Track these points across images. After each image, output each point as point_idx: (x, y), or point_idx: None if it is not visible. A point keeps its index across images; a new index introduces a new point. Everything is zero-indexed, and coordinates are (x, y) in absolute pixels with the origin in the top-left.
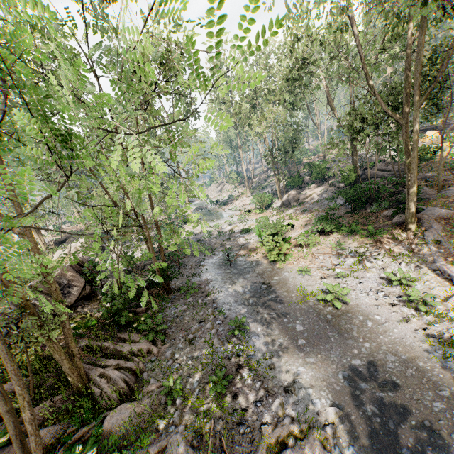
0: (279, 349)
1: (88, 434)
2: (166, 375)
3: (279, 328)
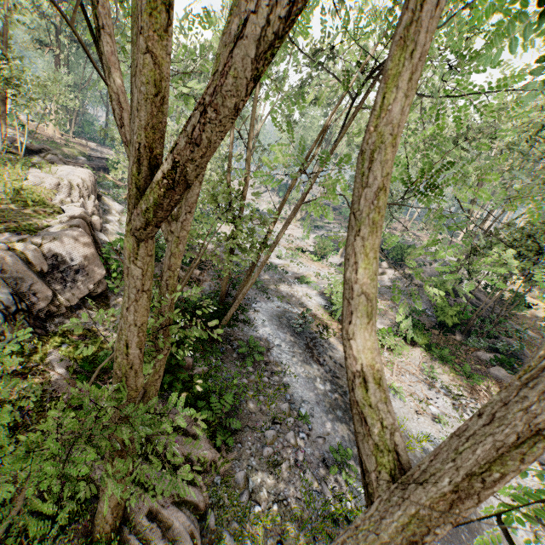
0: None
1: None
2: (244, 527)
3: None
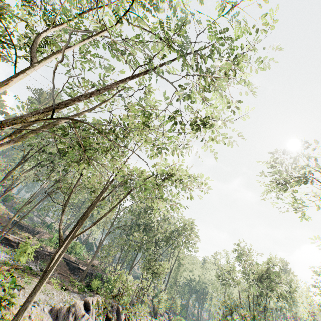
0: None
1: None
2: None
3: None
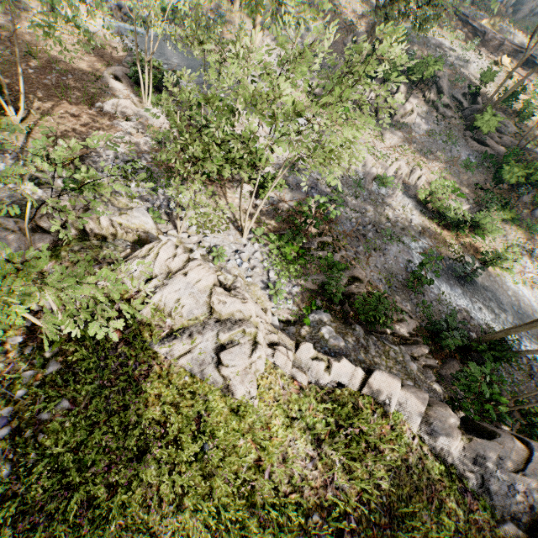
0: None
1: None
2: None
3: None
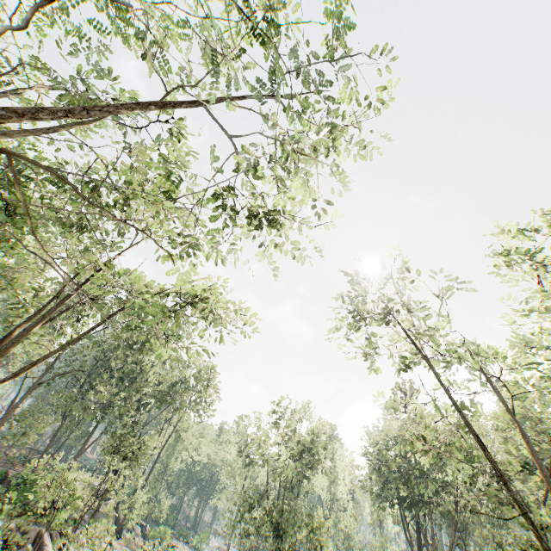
0: None
1: None
2: None
3: None
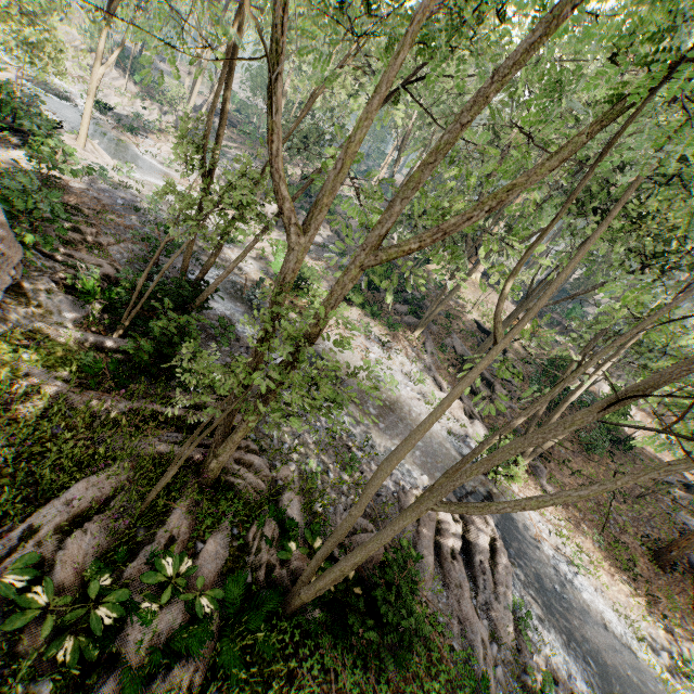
0: (370, 431)
1: (278, 532)
2: (284, 457)
3: (358, 409)
